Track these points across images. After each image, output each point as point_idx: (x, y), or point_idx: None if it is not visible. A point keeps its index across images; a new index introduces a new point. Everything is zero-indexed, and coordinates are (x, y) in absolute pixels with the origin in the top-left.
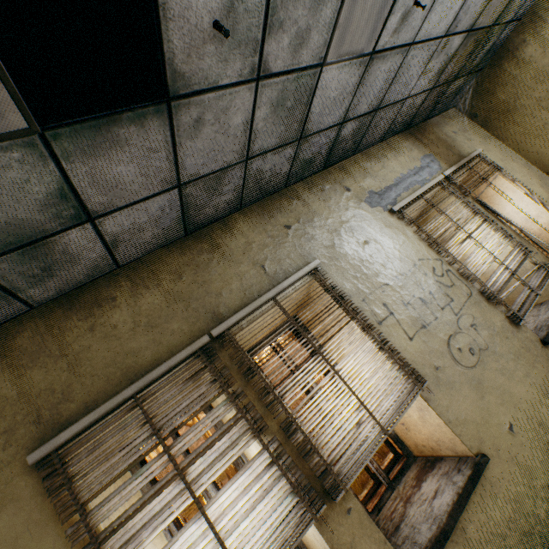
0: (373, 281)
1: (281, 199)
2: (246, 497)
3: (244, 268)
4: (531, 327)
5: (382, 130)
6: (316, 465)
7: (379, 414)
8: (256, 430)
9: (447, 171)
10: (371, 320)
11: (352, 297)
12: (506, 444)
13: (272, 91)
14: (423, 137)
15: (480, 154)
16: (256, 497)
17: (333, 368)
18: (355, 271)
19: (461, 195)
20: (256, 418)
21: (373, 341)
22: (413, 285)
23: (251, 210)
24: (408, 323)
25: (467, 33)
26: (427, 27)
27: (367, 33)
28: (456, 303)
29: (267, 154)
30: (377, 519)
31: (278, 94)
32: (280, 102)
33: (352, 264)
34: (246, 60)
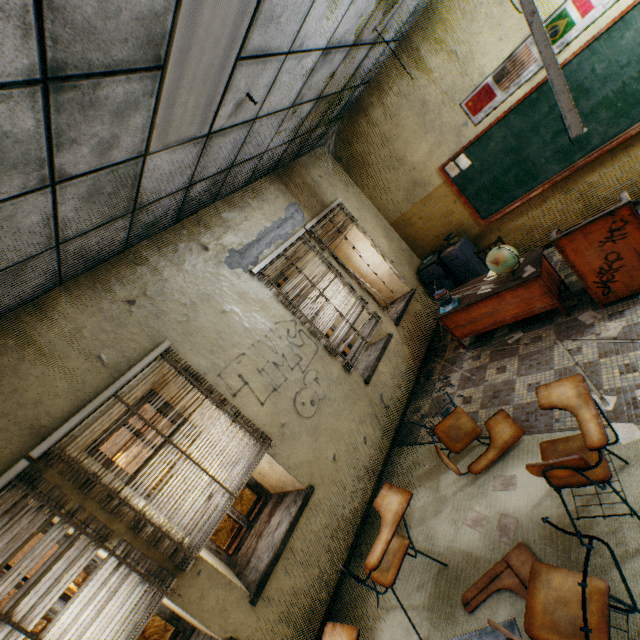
0: (230, 353)
1: (122, 265)
2: (92, 606)
3: (74, 362)
4: (364, 366)
5: (243, 179)
6: (168, 548)
7: (229, 482)
8: (99, 540)
9: (309, 224)
10: (227, 394)
11: (208, 374)
12: (330, 471)
13: (79, 187)
14: (290, 181)
15: (340, 204)
16: (104, 601)
17: (185, 453)
18: (212, 345)
19: (320, 249)
20: (100, 528)
21: (228, 415)
22: (269, 350)
23: (79, 284)
24: (262, 390)
25: (316, 100)
26: (269, 105)
27: (197, 123)
28: (305, 361)
29: (89, 233)
30: (237, 558)
31: (89, 188)
32: (95, 192)
33: (208, 338)
34: (30, 175)
